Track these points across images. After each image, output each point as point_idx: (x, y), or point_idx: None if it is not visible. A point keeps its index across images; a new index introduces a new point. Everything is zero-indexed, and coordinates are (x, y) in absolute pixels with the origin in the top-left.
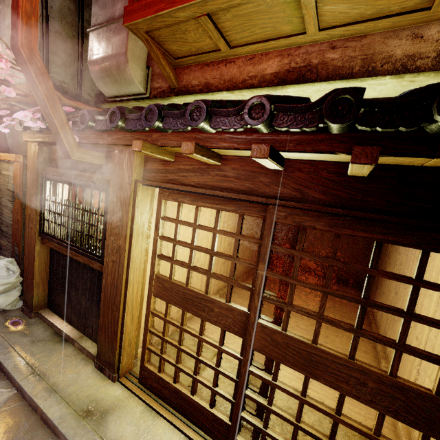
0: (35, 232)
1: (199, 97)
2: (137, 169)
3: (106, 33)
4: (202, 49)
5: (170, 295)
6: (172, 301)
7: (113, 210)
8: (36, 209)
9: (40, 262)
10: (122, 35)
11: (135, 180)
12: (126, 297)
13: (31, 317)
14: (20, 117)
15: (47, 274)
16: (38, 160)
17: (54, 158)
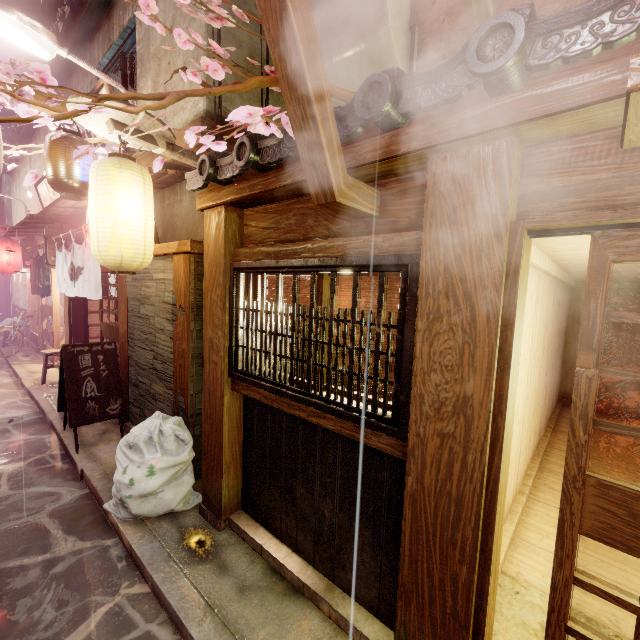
0: (223, 371)
1: None
2: (513, 195)
3: None
4: None
5: None
6: None
7: (434, 310)
8: (224, 327)
9: (231, 425)
10: None
11: (514, 222)
12: (490, 530)
13: (219, 528)
14: (243, 114)
15: (240, 447)
16: (226, 238)
17: (249, 231)
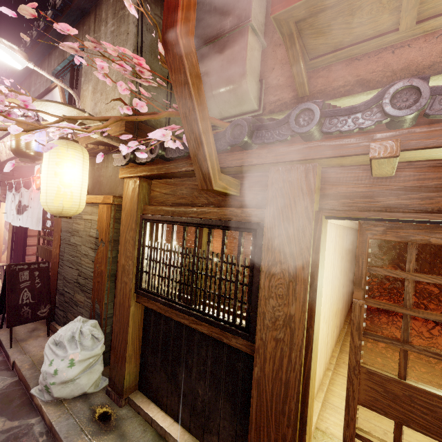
0: (131, 288)
1: (341, 101)
2: (316, 195)
3: (214, 49)
4: (361, 37)
5: (406, 411)
6: (414, 423)
7: (272, 259)
8: (134, 258)
9: (134, 327)
10: (237, 46)
11: (317, 211)
12: (306, 403)
13: (121, 405)
14: (158, 136)
15: (140, 343)
16: (138, 198)
17: (155, 194)
